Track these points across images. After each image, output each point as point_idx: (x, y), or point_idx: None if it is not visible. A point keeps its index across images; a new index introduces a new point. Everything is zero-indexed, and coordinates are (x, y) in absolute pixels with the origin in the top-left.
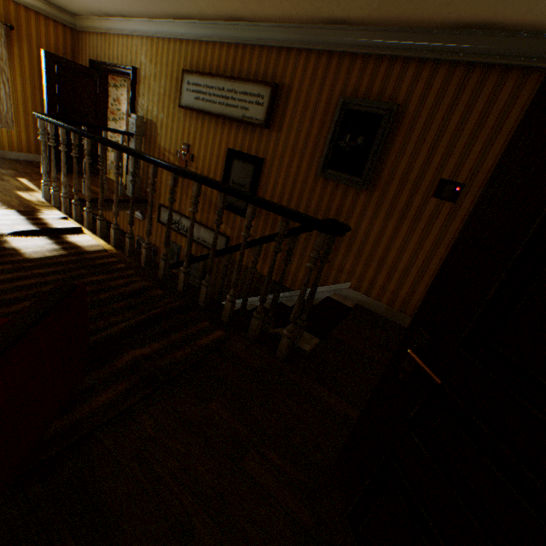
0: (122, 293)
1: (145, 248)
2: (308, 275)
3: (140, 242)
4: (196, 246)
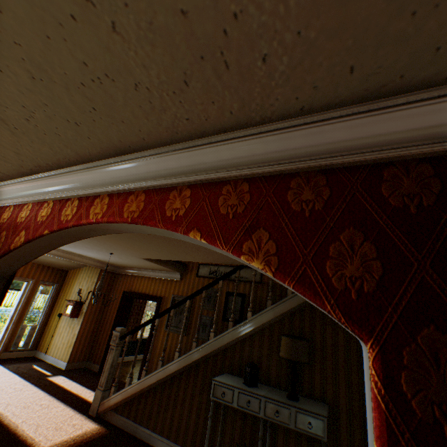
0: None
1: None
2: None
3: (174, 299)
4: (233, 283)
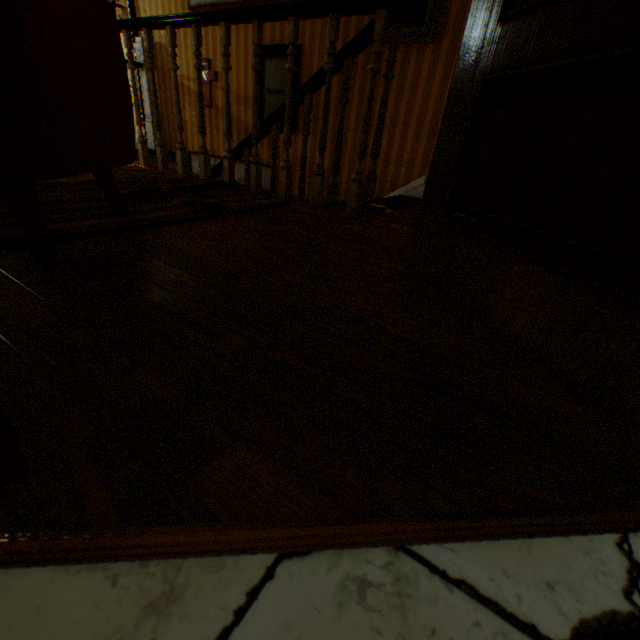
0: (162, 180)
1: (179, 150)
2: (370, 83)
3: None
4: None
